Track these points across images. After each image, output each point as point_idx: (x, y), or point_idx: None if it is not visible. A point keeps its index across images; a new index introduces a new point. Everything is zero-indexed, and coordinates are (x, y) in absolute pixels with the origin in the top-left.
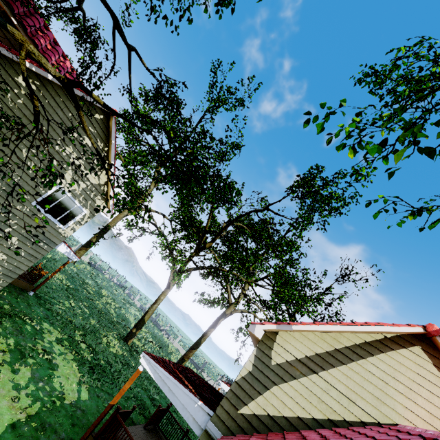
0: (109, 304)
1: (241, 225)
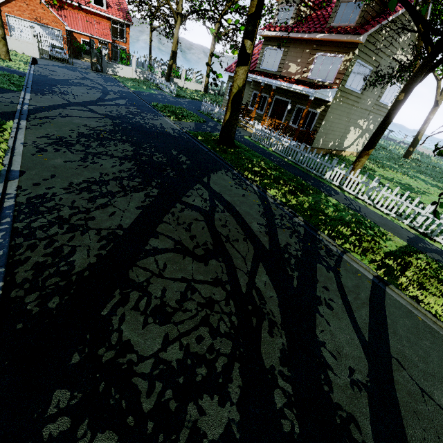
0: None
1: None
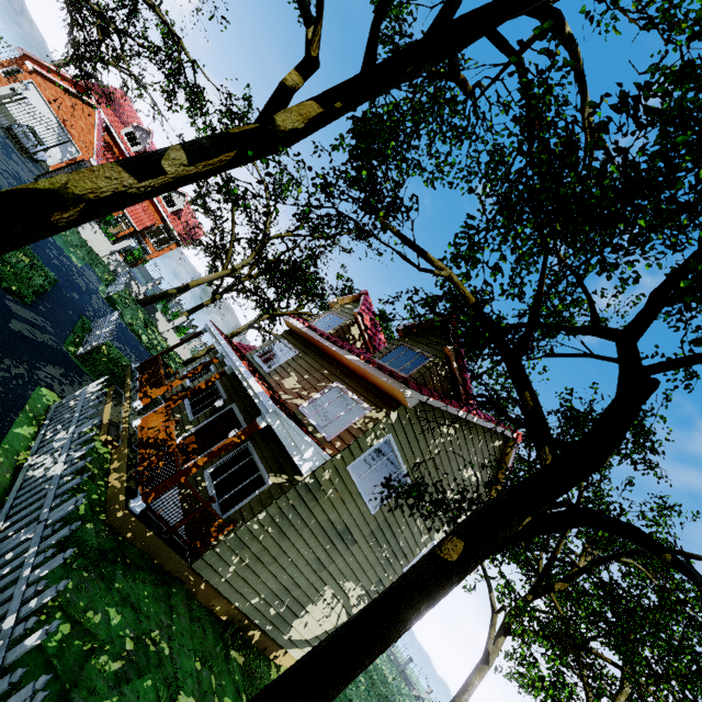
0: None
1: (634, 564)
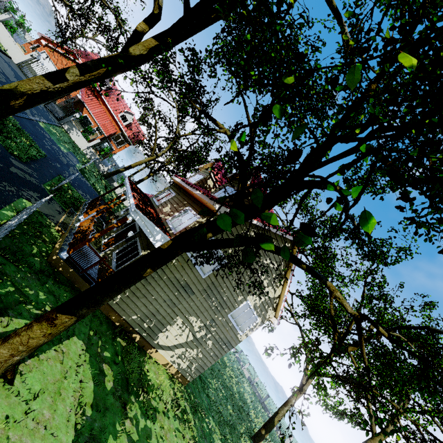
0: (231, 378)
1: (400, 337)
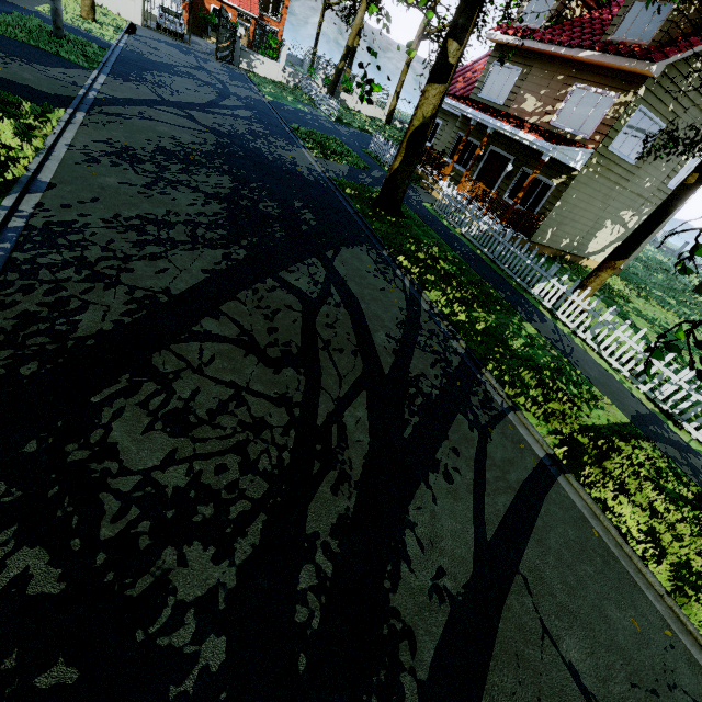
0: None
1: None
